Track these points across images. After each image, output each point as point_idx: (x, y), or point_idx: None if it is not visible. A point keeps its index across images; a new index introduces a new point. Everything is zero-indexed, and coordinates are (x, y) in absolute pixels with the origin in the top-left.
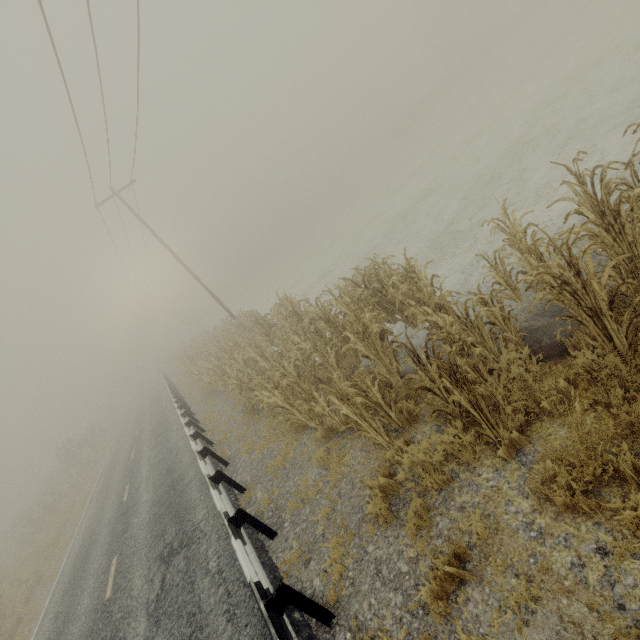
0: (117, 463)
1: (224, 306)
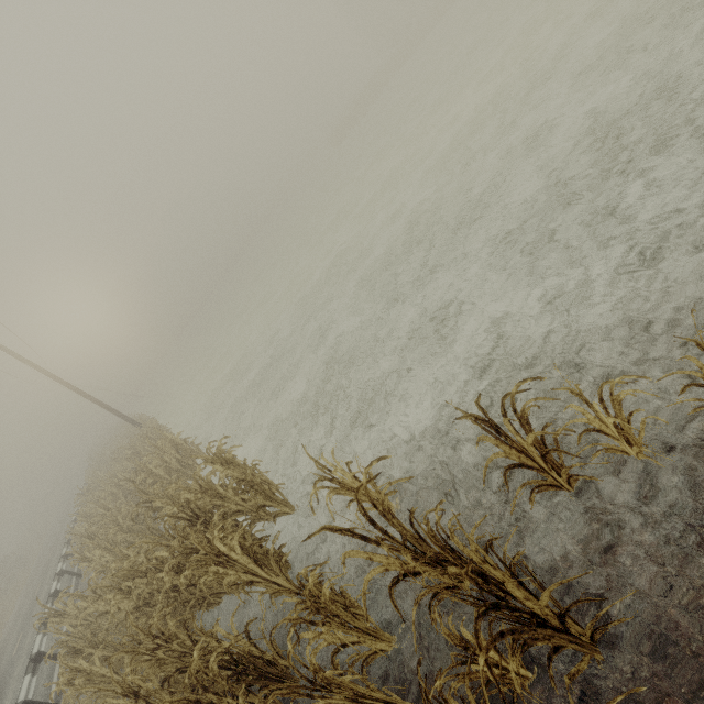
0: (5, 651)
1: (122, 416)
